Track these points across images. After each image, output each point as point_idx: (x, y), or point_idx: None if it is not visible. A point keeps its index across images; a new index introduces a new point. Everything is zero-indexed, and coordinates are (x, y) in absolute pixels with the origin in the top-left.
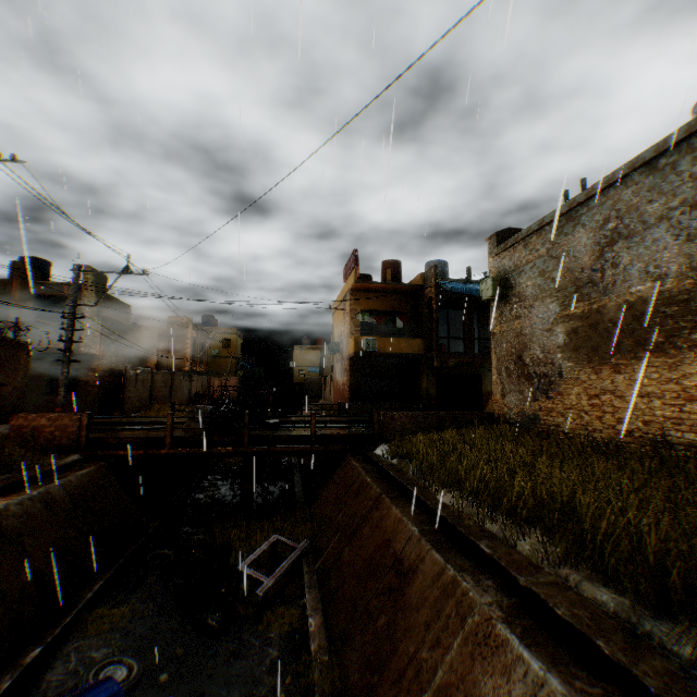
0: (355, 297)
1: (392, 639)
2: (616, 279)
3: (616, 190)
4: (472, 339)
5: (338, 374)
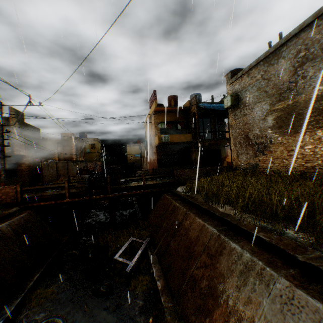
0: (156, 115)
1: (214, 296)
2: (305, 85)
3: (305, 32)
4: (215, 132)
5: (150, 155)
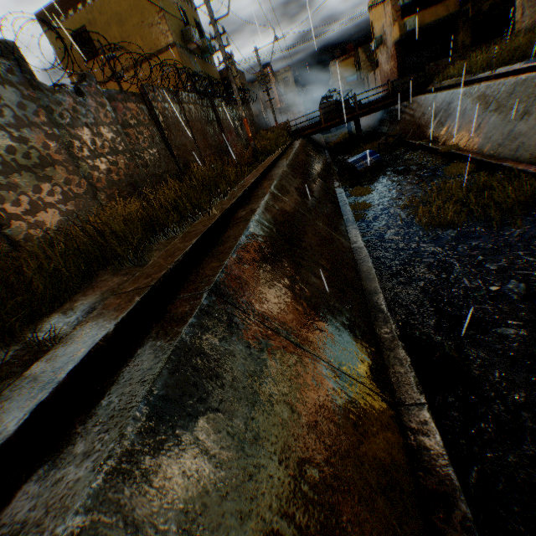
0: None
1: (446, 118)
2: None
3: None
4: None
5: (384, 65)
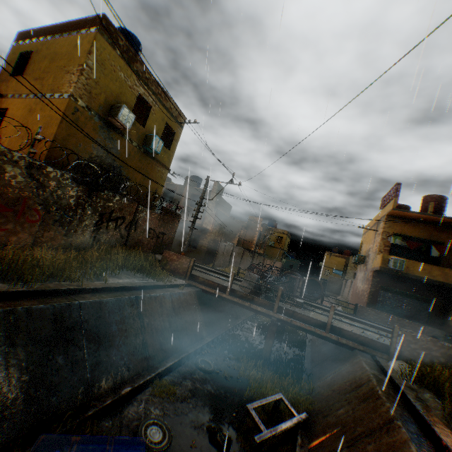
0: (389, 222)
1: None
2: None
3: None
4: None
5: (358, 280)
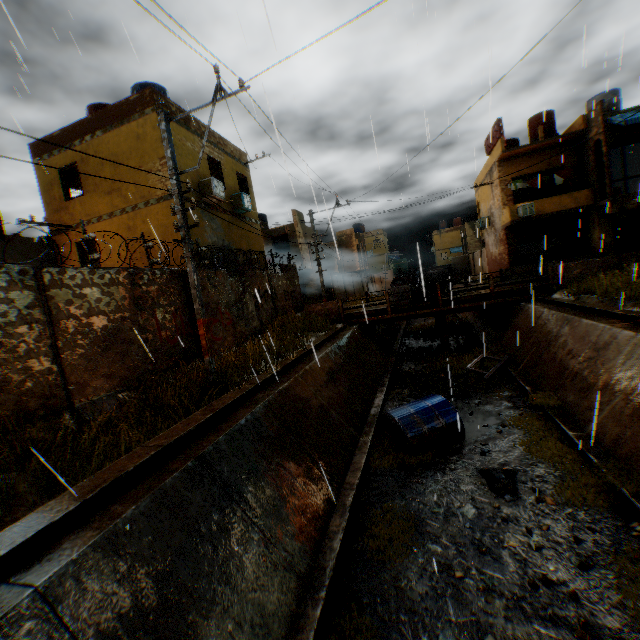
0: (503, 168)
1: (595, 377)
2: None
3: None
4: None
5: (491, 246)
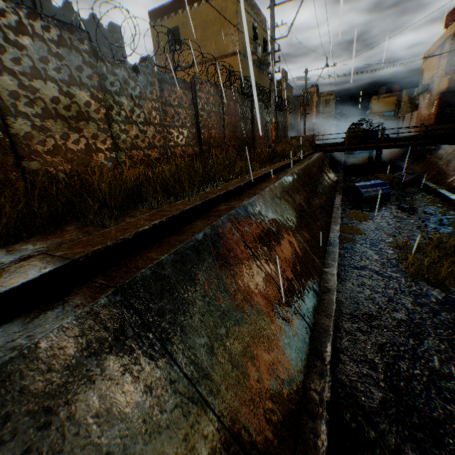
0: (453, 42)
1: None
2: None
3: None
4: None
5: (422, 109)
